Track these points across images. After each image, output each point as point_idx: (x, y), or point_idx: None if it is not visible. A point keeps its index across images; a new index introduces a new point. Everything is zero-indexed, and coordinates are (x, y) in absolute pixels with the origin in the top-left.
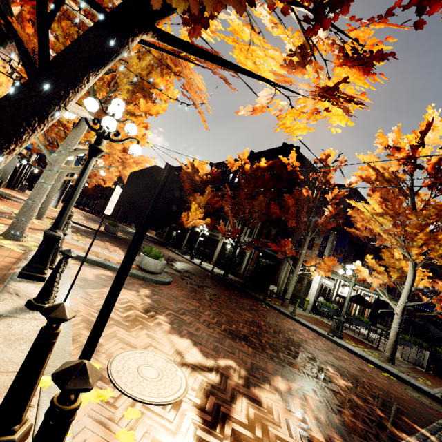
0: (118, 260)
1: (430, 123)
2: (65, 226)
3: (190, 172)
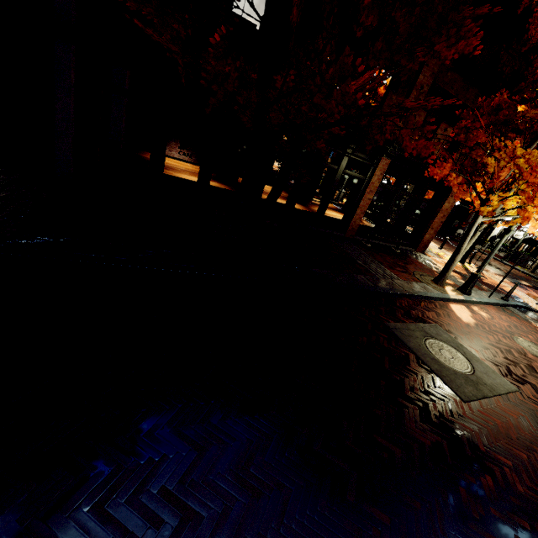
0: None
1: None
2: None
3: None
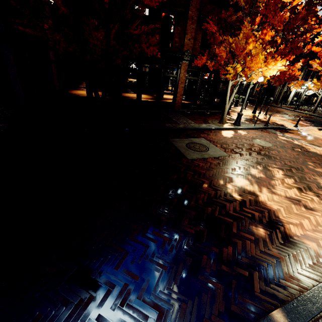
0: None
1: None
2: None
3: None
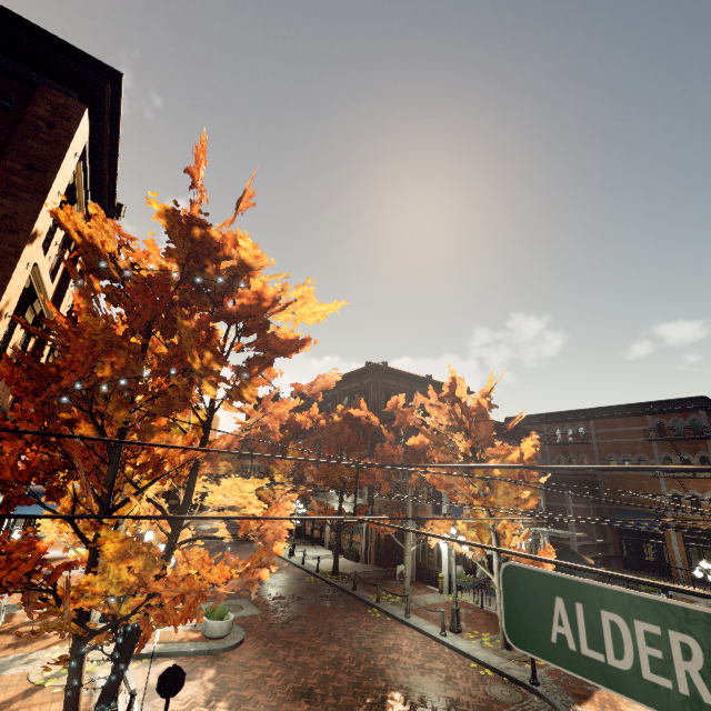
0: (181, 634)
1: (453, 382)
2: (121, 628)
3: (261, 432)
